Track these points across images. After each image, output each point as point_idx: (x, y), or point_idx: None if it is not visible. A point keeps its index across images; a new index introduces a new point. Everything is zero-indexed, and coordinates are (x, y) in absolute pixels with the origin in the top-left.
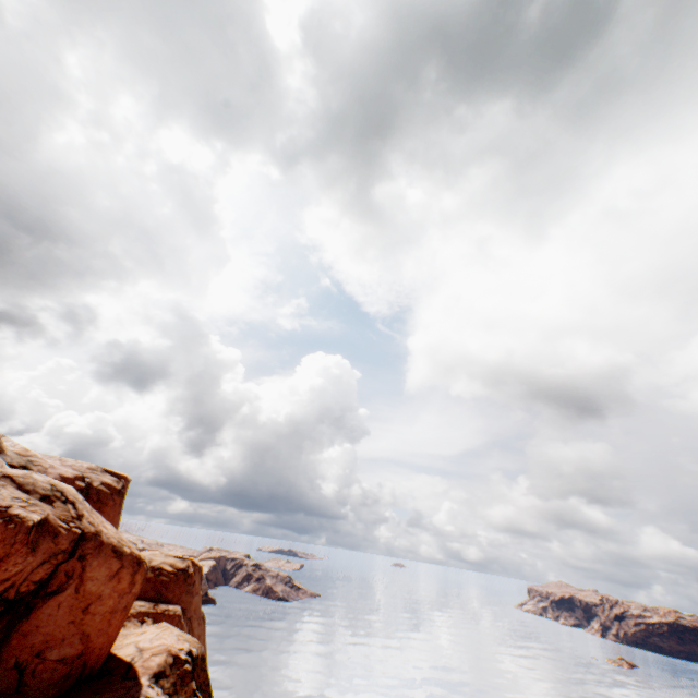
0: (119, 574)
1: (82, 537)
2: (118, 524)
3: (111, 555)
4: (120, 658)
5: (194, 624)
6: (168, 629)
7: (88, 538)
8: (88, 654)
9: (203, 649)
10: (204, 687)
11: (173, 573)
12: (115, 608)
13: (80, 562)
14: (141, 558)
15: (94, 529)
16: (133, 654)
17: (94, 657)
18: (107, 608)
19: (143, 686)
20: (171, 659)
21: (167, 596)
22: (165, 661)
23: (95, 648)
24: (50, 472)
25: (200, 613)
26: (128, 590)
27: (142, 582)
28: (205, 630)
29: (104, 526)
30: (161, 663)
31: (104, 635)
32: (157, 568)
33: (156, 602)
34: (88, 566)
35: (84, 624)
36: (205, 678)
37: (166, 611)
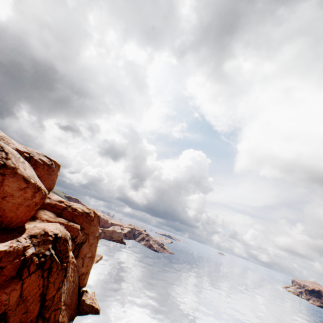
0: (25, 189)
1: (4, 166)
2: (52, 182)
3: (22, 180)
4: (25, 227)
5: (90, 237)
6: (55, 224)
7: (8, 168)
8: (4, 218)
9: (67, 236)
10: (63, 252)
11: (82, 212)
12: (21, 203)
13: (1, 176)
14: (40, 188)
15: (14, 166)
16: (30, 227)
17: (7, 220)
18: (16, 201)
19: (21, 237)
20: (43, 232)
21: (76, 220)
22: (39, 232)
23: (8, 216)
24: (11, 145)
25: (95, 234)
26: (30, 198)
27: (41, 199)
28: (97, 243)
29: (24, 169)
30: (37, 232)
31: (13, 212)
32: (74, 209)
33: (69, 221)
34: (6, 180)
35: (2, 204)
36: (64, 249)
37: (72, 225)
